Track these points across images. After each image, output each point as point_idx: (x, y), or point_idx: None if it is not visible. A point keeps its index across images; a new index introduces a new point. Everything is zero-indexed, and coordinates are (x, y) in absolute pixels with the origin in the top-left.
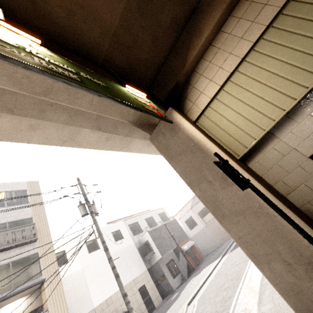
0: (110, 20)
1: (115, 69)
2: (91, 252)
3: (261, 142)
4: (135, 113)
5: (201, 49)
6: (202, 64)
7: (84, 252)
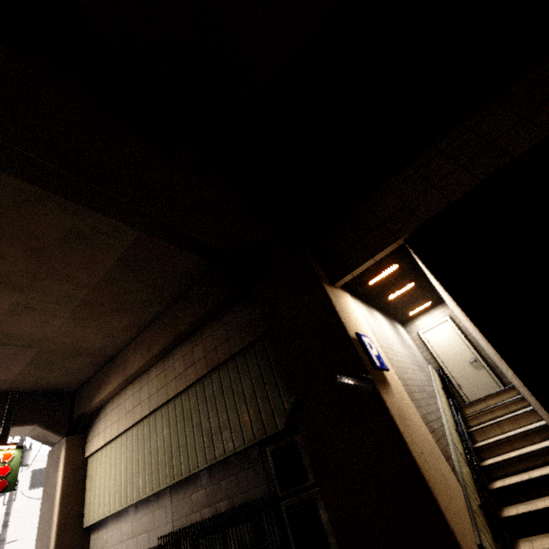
0: (7, 377)
1: (22, 391)
2: (33, 488)
3: (102, 522)
4: (31, 432)
5: (106, 397)
6: (110, 406)
7: (23, 486)
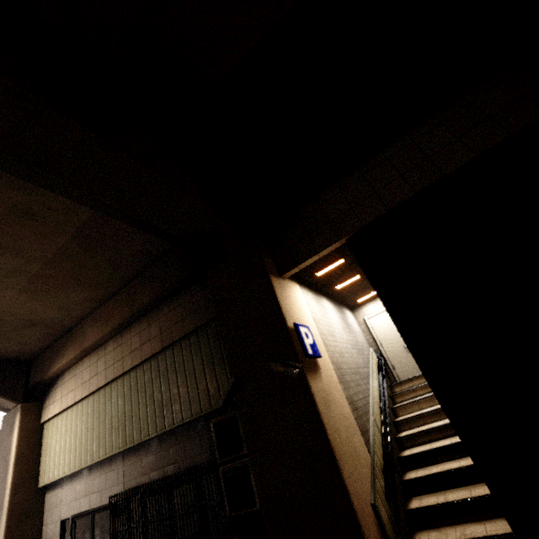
0: None
1: None
2: None
3: (57, 483)
4: None
5: (63, 367)
6: (67, 375)
7: None
